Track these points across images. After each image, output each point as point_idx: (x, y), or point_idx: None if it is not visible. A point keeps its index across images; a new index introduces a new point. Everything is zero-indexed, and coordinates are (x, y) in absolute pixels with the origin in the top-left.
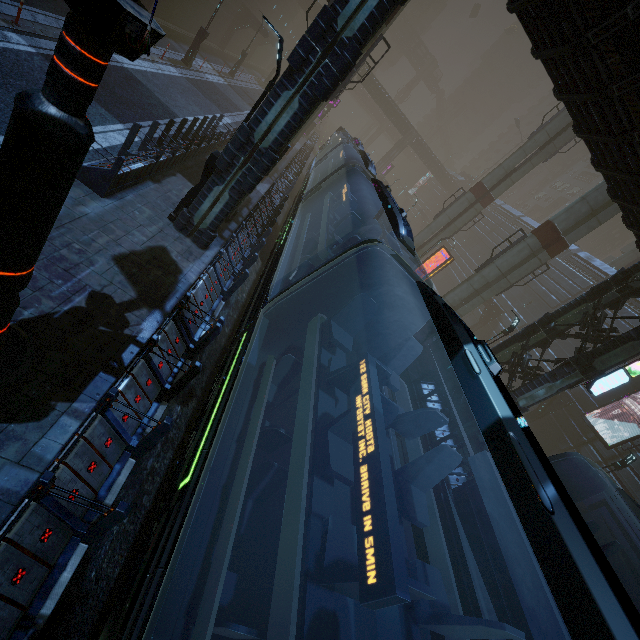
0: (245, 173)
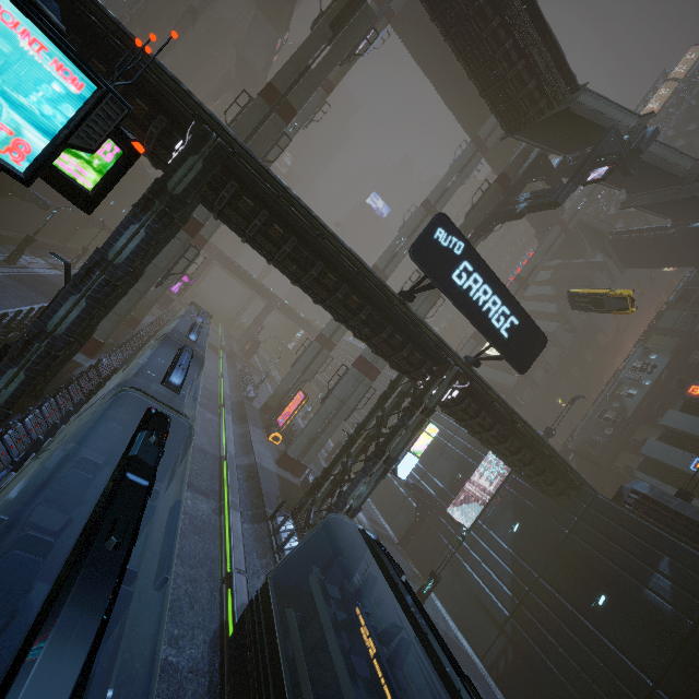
0: (41, 355)
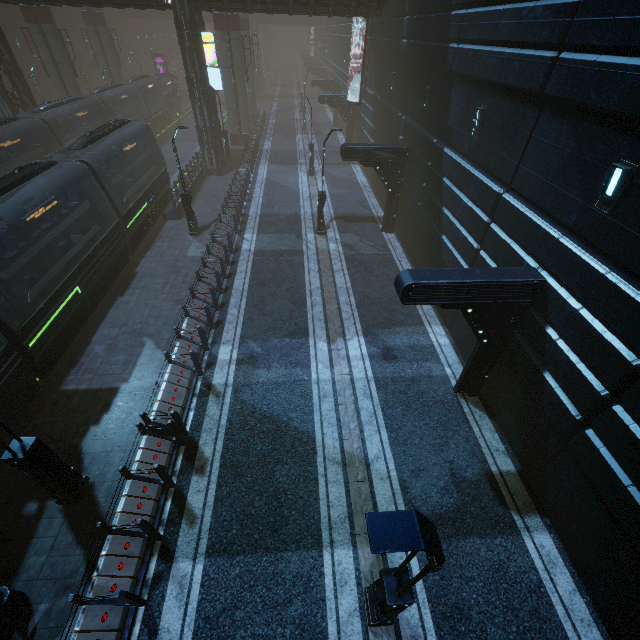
0: None
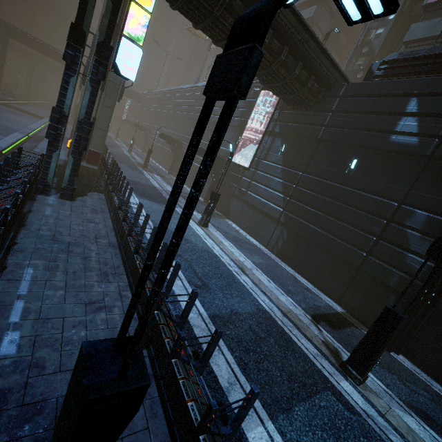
0: None
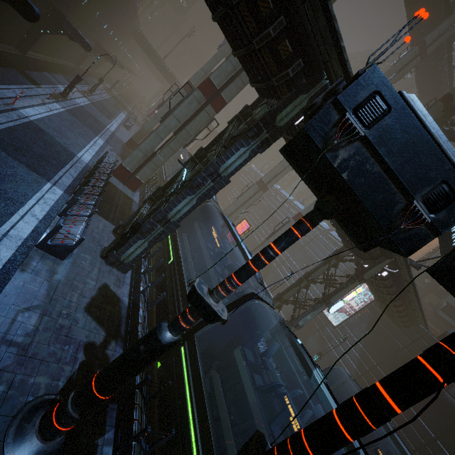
0: (160, 233)
